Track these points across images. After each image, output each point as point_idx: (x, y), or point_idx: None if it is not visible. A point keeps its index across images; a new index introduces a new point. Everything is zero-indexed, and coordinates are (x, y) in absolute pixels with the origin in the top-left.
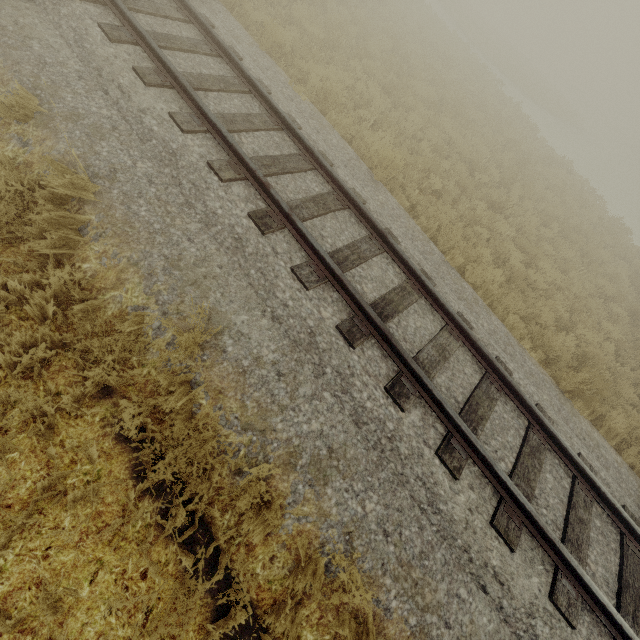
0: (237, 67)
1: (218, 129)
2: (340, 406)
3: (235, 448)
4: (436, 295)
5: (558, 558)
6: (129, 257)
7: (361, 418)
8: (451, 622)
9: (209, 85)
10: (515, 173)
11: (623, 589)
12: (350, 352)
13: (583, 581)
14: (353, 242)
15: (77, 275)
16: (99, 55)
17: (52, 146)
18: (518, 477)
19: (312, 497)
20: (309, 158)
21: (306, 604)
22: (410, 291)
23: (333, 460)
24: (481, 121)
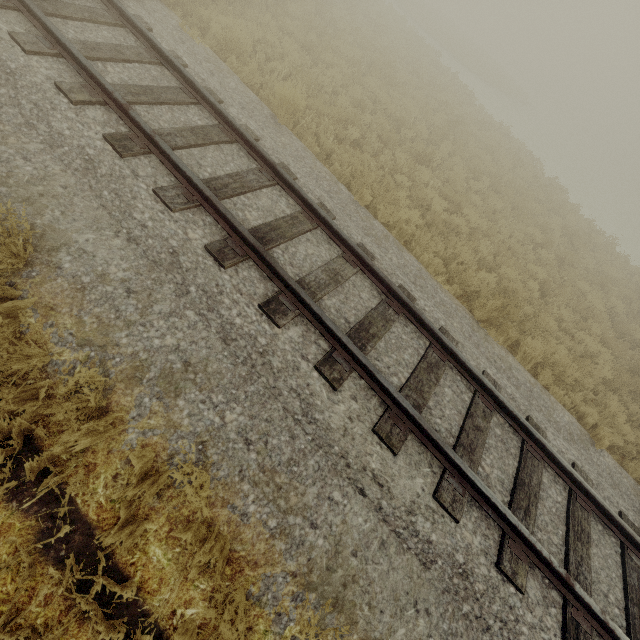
0: None
1: (69, 50)
2: (206, 324)
3: (70, 366)
4: (329, 223)
5: (446, 459)
6: None
7: (229, 335)
8: (319, 523)
9: (69, 13)
10: (445, 131)
11: (517, 487)
12: (220, 271)
13: (468, 477)
14: (237, 172)
15: None
16: None
17: None
18: (410, 389)
19: (160, 410)
20: (192, 92)
21: (154, 519)
22: (303, 220)
23: (189, 373)
24: (412, 84)
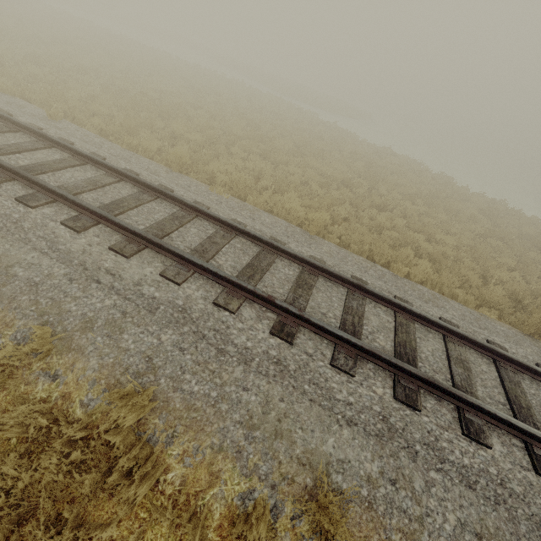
0: (177, 201)
1: (205, 268)
2: (448, 478)
3: None
4: (426, 317)
5: None
6: (211, 445)
7: (470, 479)
8: None
9: (169, 228)
10: (372, 175)
11: None
12: (419, 416)
13: None
14: (346, 305)
15: (180, 501)
16: (76, 251)
17: (84, 367)
18: None
19: None
20: (270, 249)
21: None
22: (406, 323)
23: None
24: (328, 148)
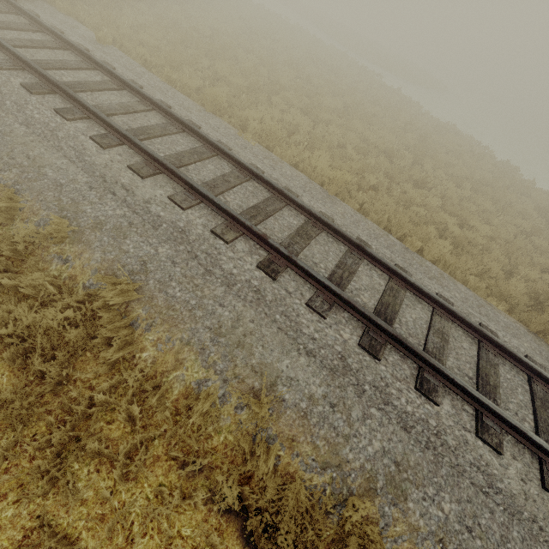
0: (201, 137)
1: (210, 199)
2: (387, 417)
3: (321, 489)
4: (419, 287)
5: None
6: (181, 338)
7: (407, 423)
8: None
9: (187, 160)
10: (421, 150)
11: None
12: (377, 364)
13: None
14: (340, 260)
15: (146, 370)
16: (99, 164)
17: (89, 257)
18: (543, 433)
19: (399, 516)
20: (280, 197)
21: None
22: (397, 289)
23: (402, 473)
24: (380, 114)
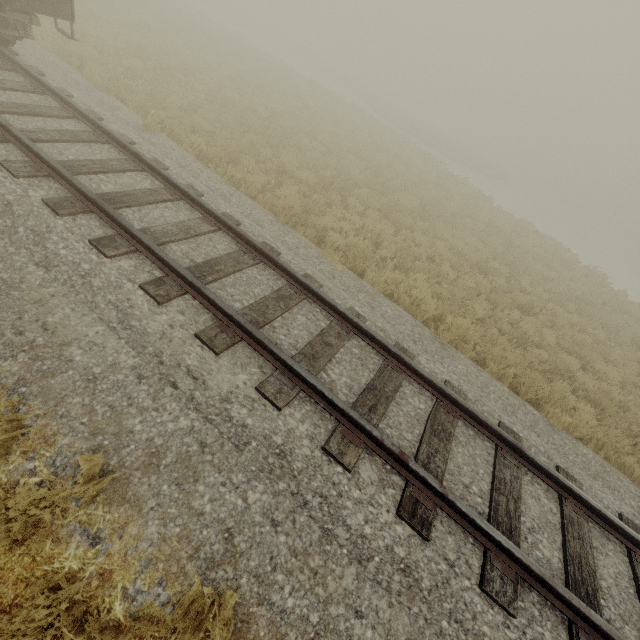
0: (285, 272)
1: (318, 390)
2: None
3: None
4: (608, 516)
5: None
6: None
7: None
8: None
9: (272, 313)
10: (513, 260)
11: None
12: None
13: None
14: (496, 476)
15: None
16: (153, 332)
17: (138, 533)
18: None
19: None
20: (397, 364)
21: None
22: (577, 519)
23: None
24: (459, 212)
